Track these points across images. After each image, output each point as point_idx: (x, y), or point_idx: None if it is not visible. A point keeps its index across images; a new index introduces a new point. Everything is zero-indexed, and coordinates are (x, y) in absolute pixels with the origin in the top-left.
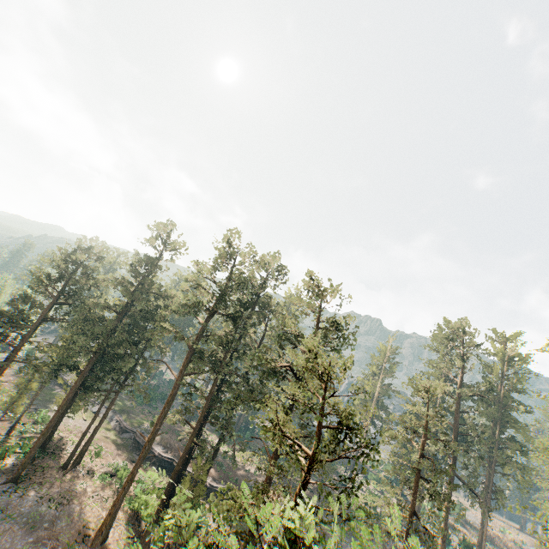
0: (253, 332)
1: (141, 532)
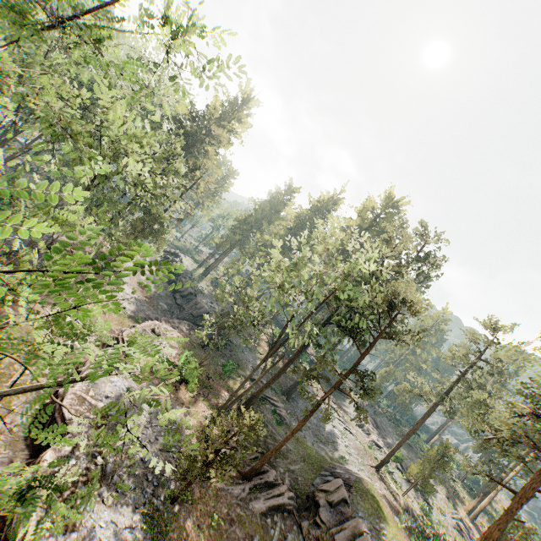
0: None
1: None
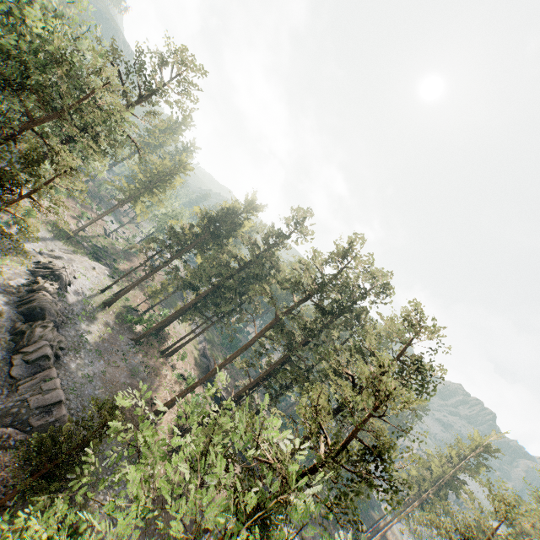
0: (335, 334)
1: (183, 429)
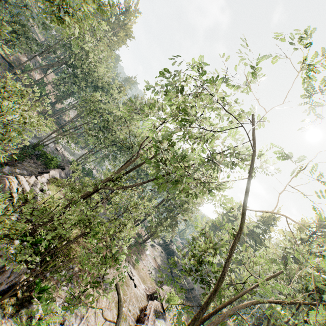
0: None
1: None
